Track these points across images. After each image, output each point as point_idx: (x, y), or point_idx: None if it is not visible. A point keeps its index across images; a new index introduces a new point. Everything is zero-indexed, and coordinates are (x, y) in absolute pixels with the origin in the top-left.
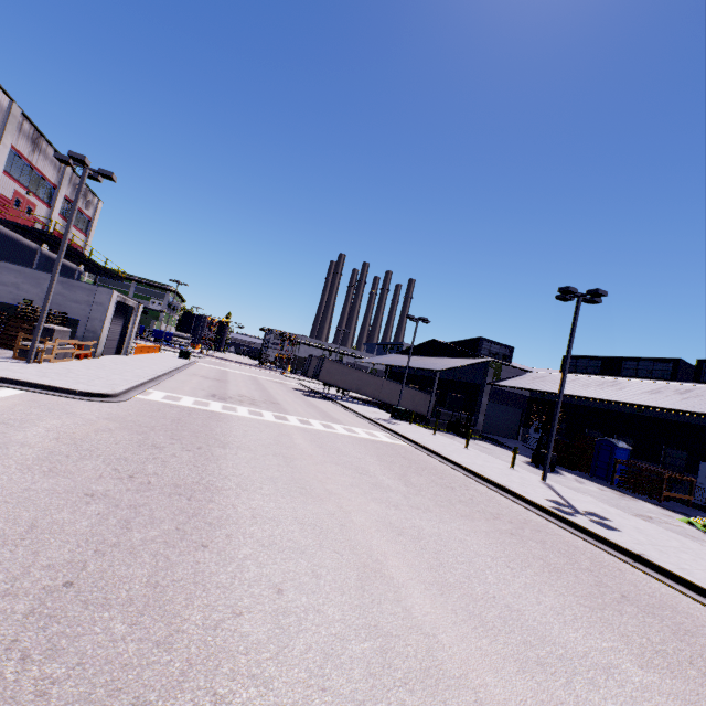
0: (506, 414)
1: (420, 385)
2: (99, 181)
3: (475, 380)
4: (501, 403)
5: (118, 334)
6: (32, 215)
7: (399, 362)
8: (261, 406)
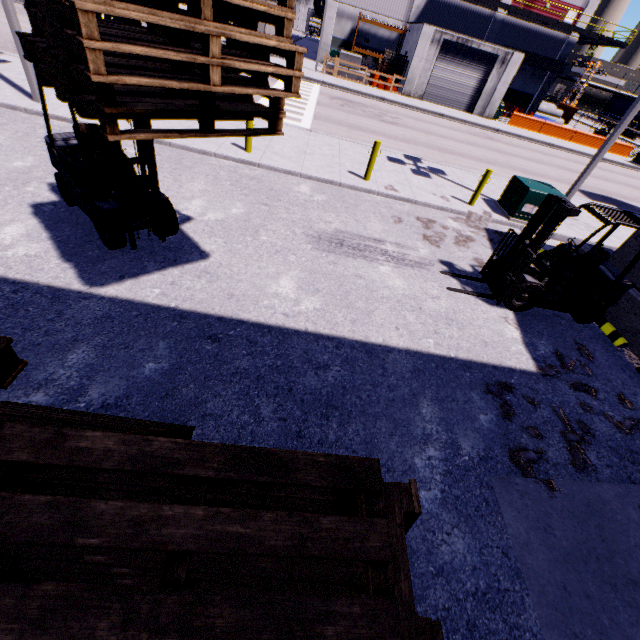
0: None
1: None
2: None
3: None
4: None
5: (470, 89)
6: None
7: None
8: (341, 106)
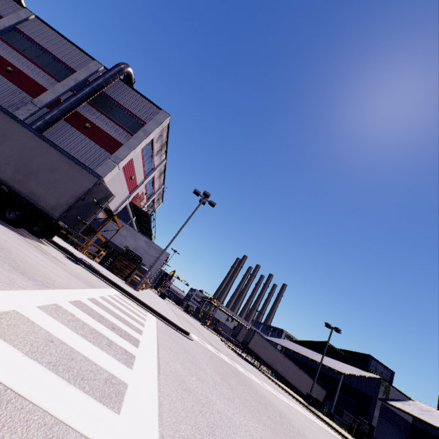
0: (392, 433)
1: (311, 375)
2: (204, 204)
3: (366, 390)
4: (388, 420)
5: None
6: (140, 203)
7: (301, 351)
8: (239, 364)
